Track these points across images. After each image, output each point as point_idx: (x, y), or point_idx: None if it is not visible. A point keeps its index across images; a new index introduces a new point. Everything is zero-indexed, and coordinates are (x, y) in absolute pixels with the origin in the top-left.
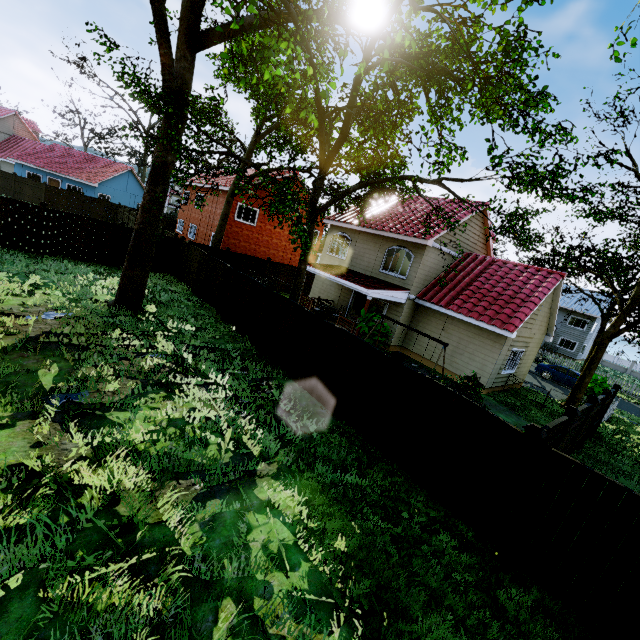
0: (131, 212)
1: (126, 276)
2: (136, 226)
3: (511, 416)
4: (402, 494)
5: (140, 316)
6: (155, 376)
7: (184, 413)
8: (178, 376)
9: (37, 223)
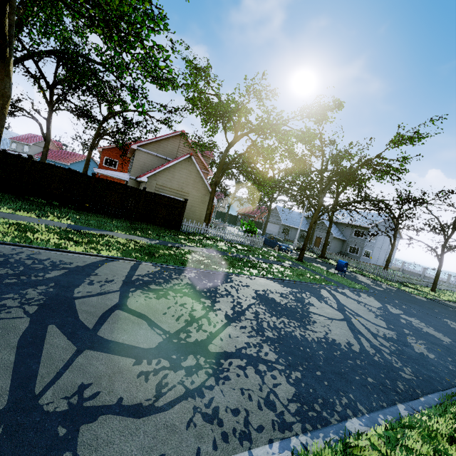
0: None
1: None
2: None
3: None
4: None
5: None
6: None
7: None
8: None
9: None
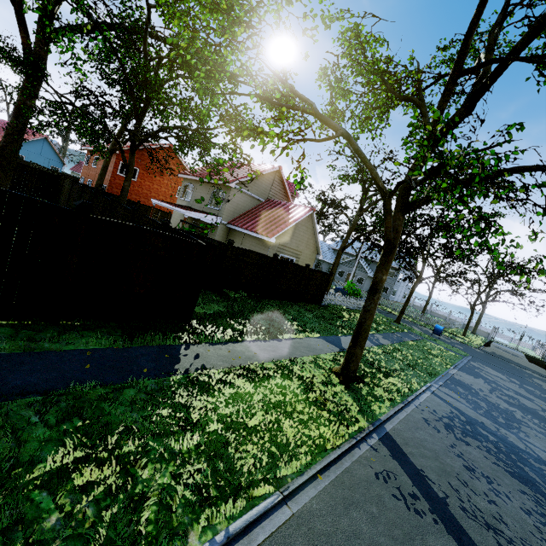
0: (37, 166)
1: None
2: (1, 144)
3: None
4: None
5: None
6: None
7: None
8: None
9: None
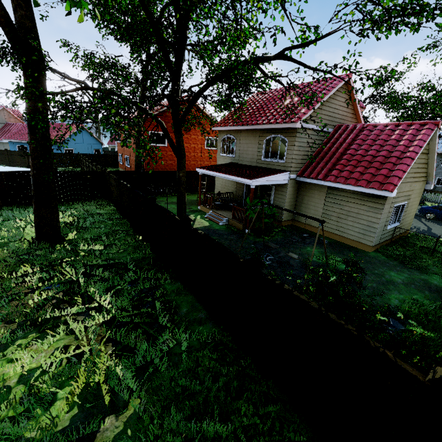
0: (83, 157)
1: (36, 216)
2: (31, 173)
3: (402, 272)
4: (275, 437)
5: (55, 246)
6: (34, 315)
7: (42, 360)
8: (56, 310)
9: None
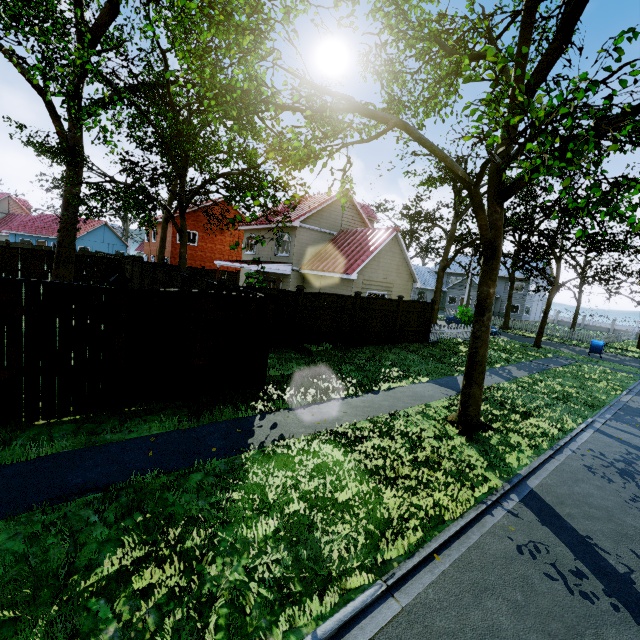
0: (101, 254)
1: (55, 274)
2: (58, 239)
3: None
4: None
5: None
6: None
7: None
8: None
9: (5, 258)
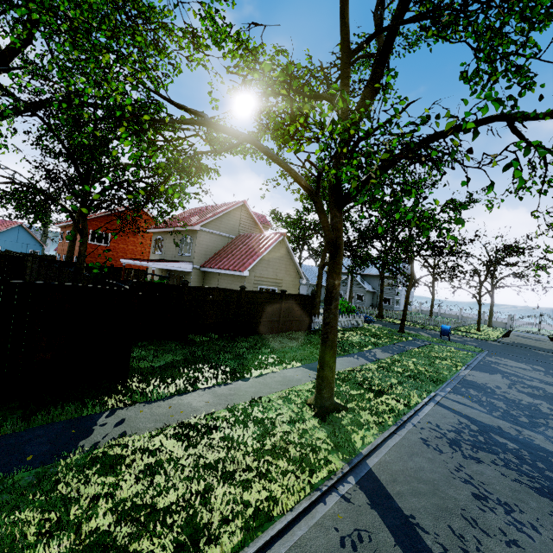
0: (9, 252)
1: None
2: None
3: None
4: None
5: None
6: None
7: None
8: None
9: None
